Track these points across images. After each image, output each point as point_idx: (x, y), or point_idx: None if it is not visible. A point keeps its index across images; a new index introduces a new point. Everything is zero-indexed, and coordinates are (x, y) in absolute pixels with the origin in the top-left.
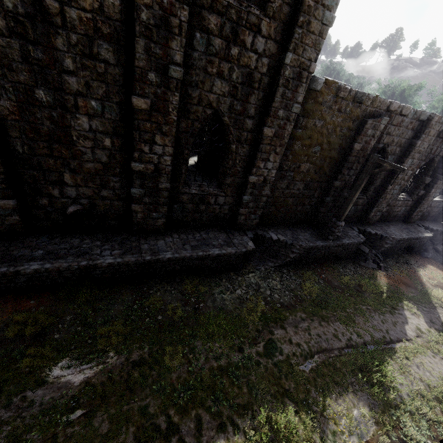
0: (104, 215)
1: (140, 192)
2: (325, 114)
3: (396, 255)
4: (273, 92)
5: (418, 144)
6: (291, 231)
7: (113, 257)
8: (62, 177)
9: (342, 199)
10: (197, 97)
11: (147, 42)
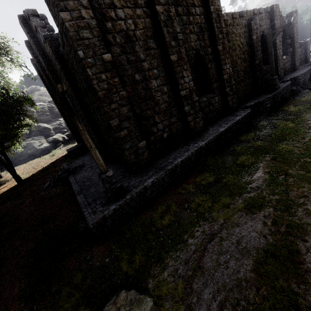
0: (176, 134)
1: (188, 108)
2: (233, 30)
3: (308, 84)
4: (212, 28)
5: (275, 22)
6: (254, 100)
7: (203, 142)
8: (155, 119)
9: (263, 70)
10: (187, 47)
11: (166, 28)
